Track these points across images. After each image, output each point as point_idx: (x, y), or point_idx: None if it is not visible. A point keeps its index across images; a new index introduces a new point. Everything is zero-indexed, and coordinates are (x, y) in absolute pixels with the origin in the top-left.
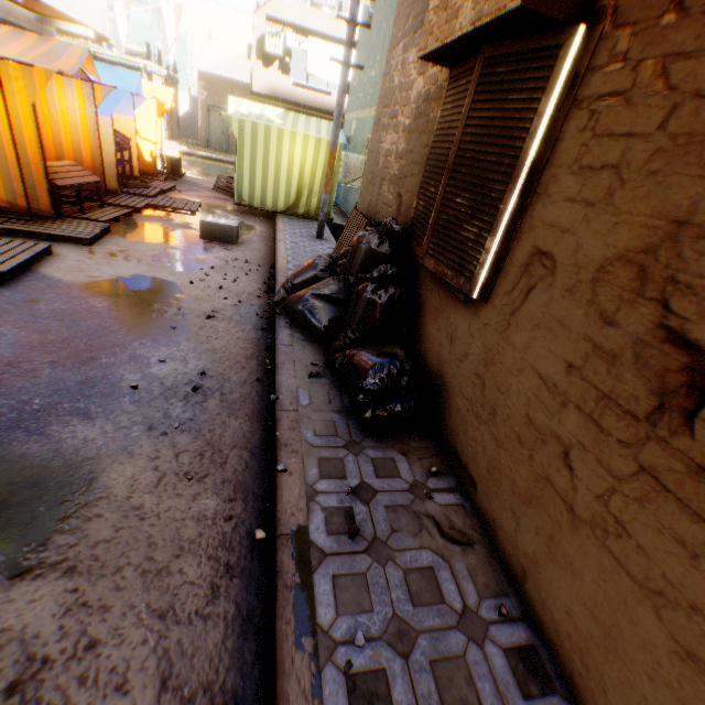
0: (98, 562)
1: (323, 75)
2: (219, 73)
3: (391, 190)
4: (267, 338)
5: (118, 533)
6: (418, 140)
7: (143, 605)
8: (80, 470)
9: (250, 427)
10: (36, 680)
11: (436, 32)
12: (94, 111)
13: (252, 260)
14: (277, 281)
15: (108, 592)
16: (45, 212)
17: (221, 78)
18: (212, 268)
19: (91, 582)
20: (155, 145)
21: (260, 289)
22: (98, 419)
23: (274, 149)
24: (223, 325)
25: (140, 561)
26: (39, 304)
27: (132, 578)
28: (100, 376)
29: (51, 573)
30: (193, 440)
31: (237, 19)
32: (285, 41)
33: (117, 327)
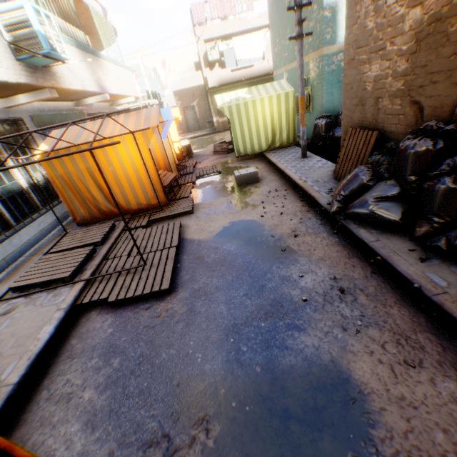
0: (421, 451)
1: (246, 56)
2: (176, 87)
3: (397, 102)
4: (344, 239)
5: (410, 423)
6: (431, 55)
7: None
8: (334, 372)
9: (408, 312)
10: None
11: None
12: (159, 138)
13: (278, 188)
14: (314, 197)
15: None
16: (162, 203)
17: (185, 89)
18: (262, 202)
19: None
20: (179, 143)
21: (303, 205)
22: (306, 329)
23: (252, 114)
24: (308, 239)
25: (451, 447)
26: (203, 259)
27: None
28: (277, 297)
29: None
30: (380, 332)
31: (176, 53)
32: (218, 48)
33: (254, 260)
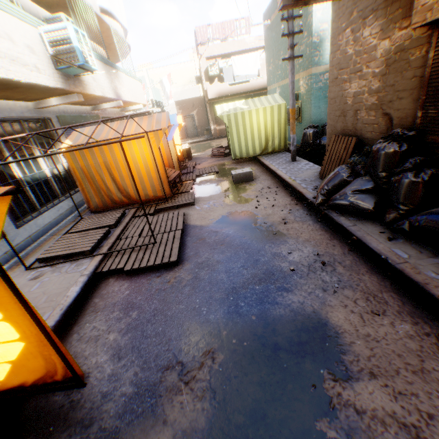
0: (380, 368)
1: (243, 73)
2: (176, 98)
3: (372, 114)
4: (327, 226)
5: (373, 351)
6: (397, 77)
7: (434, 391)
8: (315, 319)
9: (377, 278)
10: (421, 437)
11: (436, 8)
12: (165, 140)
13: (270, 186)
14: (302, 192)
15: (405, 385)
16: (167, 195)
17: (186, 100)
18: (256, 197)
19: (389, 380)
20: (181, 146)
21: (292, 200)
22: (293, 290)
23: (248, 122)
24: (296, 225)
25: (403, 365)
26: (205, 240)
27: (410, 376)
28: (269, 268)
29: (362, 377)
30: (353, 292)
31: (178, 67)
32: (218, 65)
33: (249, 241)
